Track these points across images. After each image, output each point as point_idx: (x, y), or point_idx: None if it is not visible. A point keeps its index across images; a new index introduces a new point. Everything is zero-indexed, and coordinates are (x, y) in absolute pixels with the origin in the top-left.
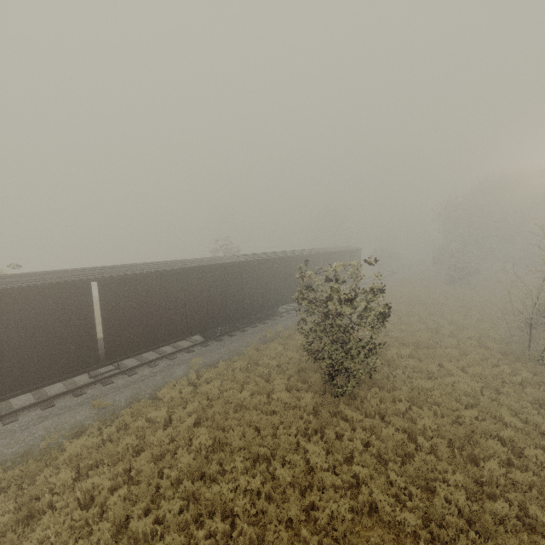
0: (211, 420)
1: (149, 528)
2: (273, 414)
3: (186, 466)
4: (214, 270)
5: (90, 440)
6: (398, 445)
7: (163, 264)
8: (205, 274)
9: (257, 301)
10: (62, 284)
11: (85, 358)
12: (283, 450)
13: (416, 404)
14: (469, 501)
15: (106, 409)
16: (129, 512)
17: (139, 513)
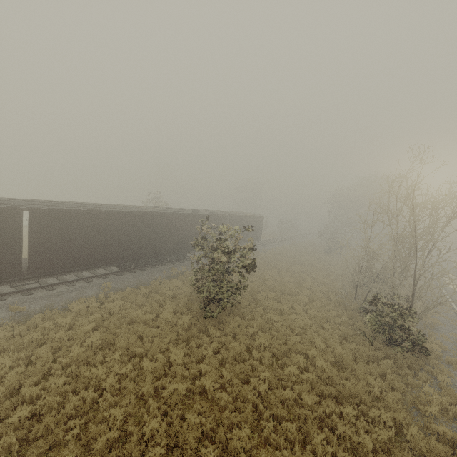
0: (106, 327)
1: (35, 393)
2: (158, 328)
3: (76, 356)
4: (134, 216)
5: (2, 333)
6: (238, 354)
7: (90, 205)
8: (126, 218)
9: (169, 245)
10: None
11: (9, 270)
12: (155, 351)
13: (263, 330)
14: (267, 388)
15: (22, 313)
16: (22, 382)
17: (30, 384)
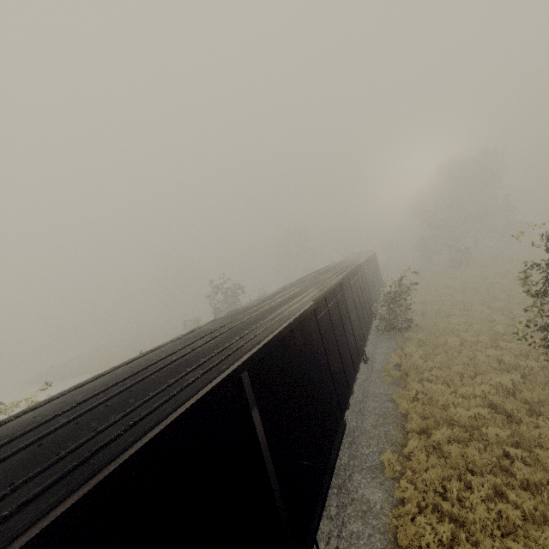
0: None
1: None
2: None
3: None
4: (329, 297)
5: None
6: None
7: (275, 304)
8: (327, 306)
9: (359, 332)
10: (206, 401)
11: None
12: None
13: None
14: None
15: None
16: None
17: None
